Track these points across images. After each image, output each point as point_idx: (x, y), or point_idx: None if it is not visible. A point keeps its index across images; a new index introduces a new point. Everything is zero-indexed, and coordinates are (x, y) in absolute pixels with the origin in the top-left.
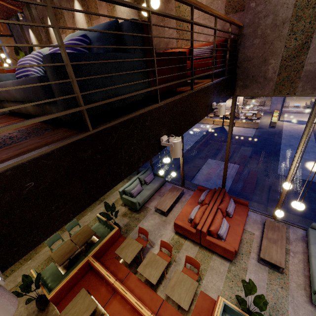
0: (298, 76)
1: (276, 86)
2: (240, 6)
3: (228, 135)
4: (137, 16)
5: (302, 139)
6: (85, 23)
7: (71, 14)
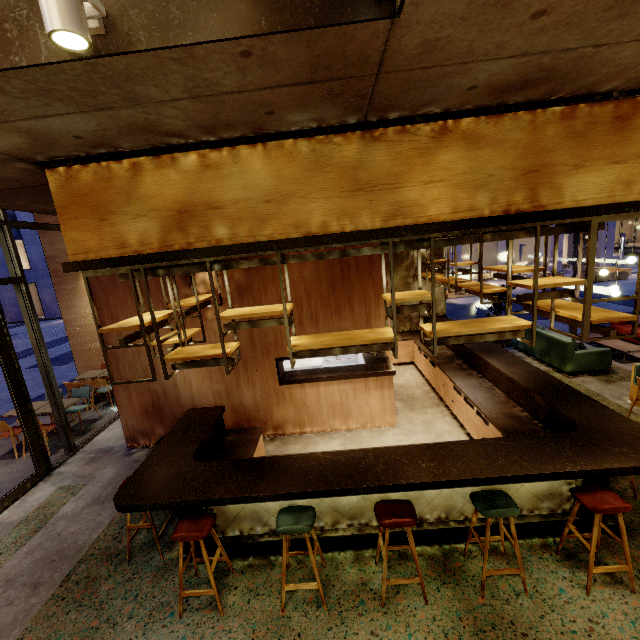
0: None
1: None
2: None
3: None
4: None
5: None
6: None
7: None
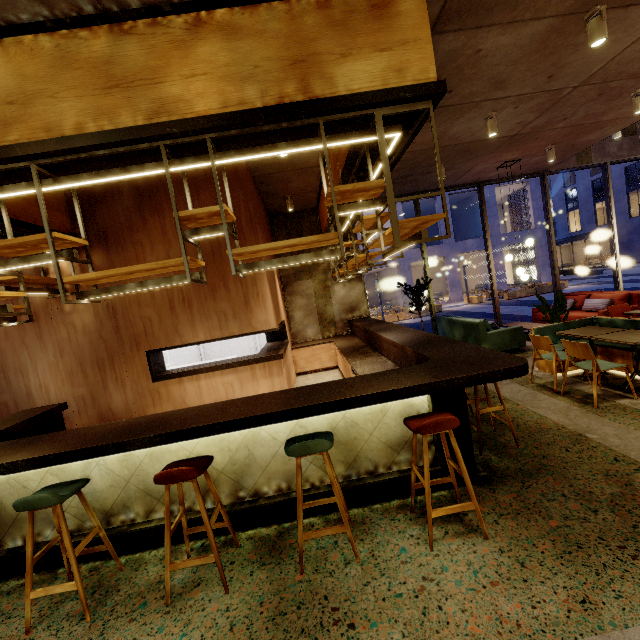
0: (589, 149)
1: (577, 158)
2: None
3: (549, 217)
4: None
5: (611, 201)
6: None
7: None
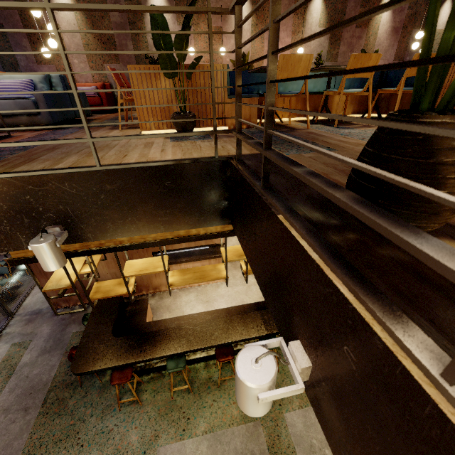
0: None
1: None
2: (402, 57)
3: None
4: (328, 40)
5: None
6: (249, 25)
7: (224, 4)
